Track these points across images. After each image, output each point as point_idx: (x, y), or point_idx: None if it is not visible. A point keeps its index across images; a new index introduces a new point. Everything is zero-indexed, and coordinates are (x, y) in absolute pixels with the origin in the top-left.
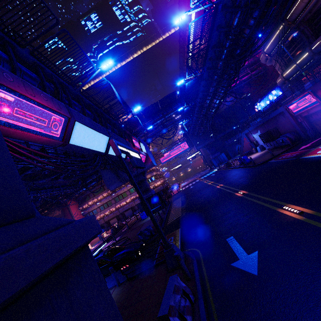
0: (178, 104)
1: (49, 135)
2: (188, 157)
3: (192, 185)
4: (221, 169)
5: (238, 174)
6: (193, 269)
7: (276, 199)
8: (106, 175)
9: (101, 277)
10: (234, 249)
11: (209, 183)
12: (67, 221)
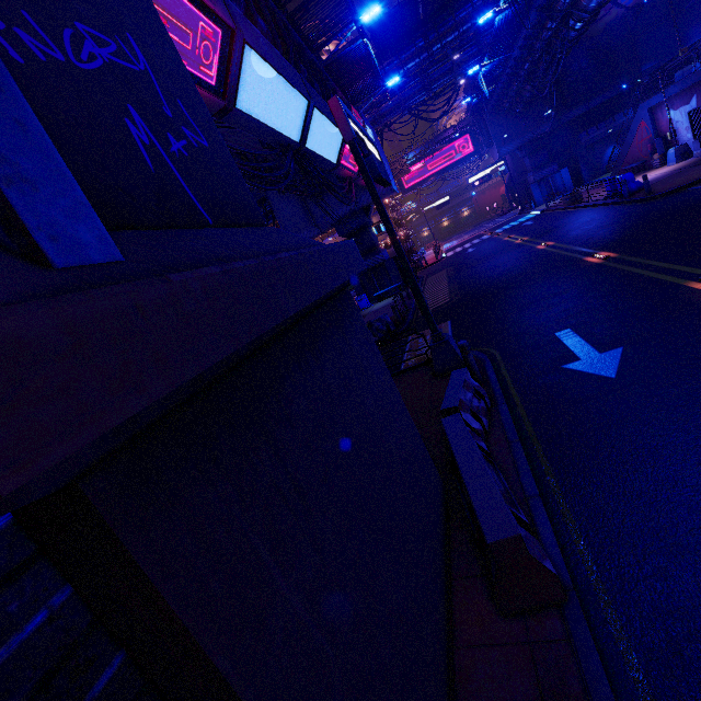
0: (474, 1)
1: (200, 80)
2: (471, 178)
3: (473, 247)
4: (553, 210)
5: (599, 219)
6: (485, 372)
7: (689, 266)
8: (283, 211)
9: (371, 337)
10: (571, 346)
11: (517, 241)
12: (316, 243)
